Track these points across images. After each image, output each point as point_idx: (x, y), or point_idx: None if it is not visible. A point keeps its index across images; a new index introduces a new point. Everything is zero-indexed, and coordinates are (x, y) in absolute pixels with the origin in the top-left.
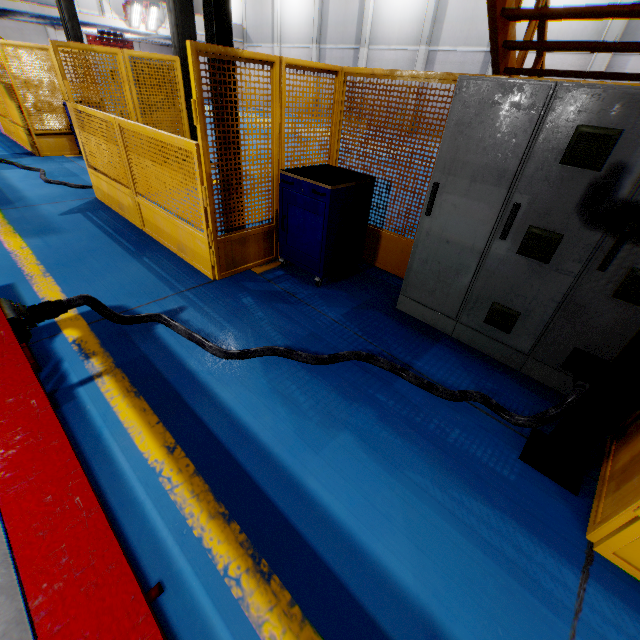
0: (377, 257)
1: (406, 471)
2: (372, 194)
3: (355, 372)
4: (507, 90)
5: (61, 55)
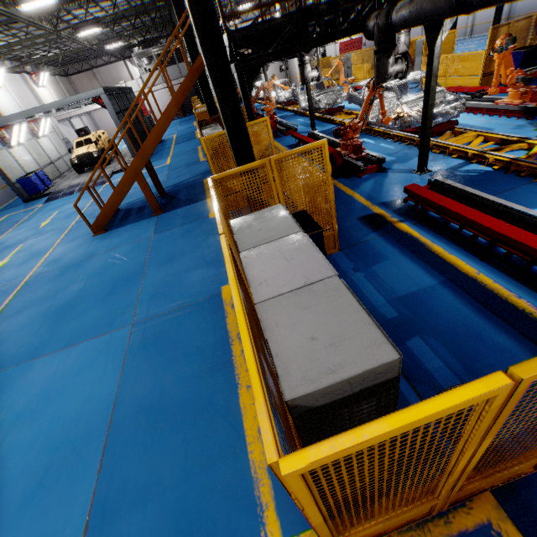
0: None
1: None
2: None
3: None
4: None
5: None
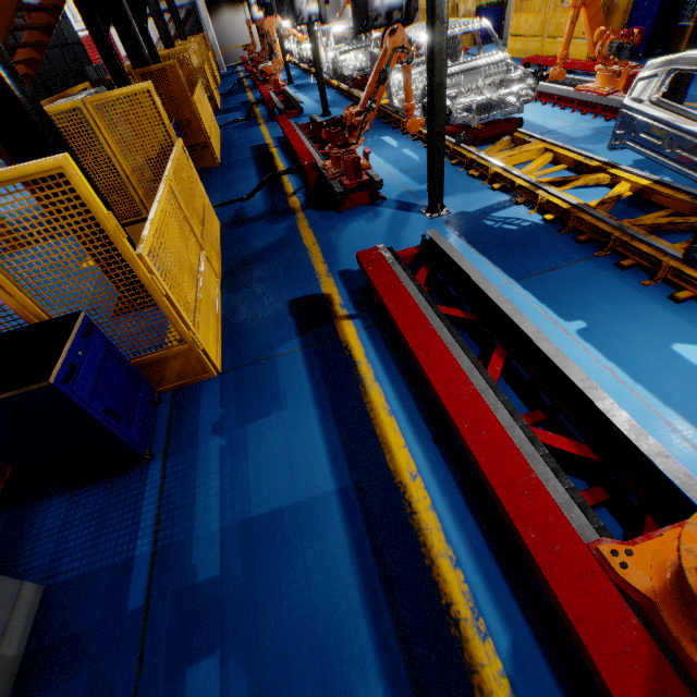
0: (680, 46)
1: None
2: (684, 2)
3: None
4: None
5: None
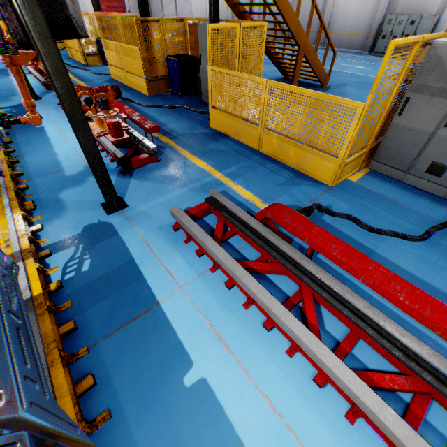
0: None
1: (180, 120)
2: (195, 63)
3: (179, 110)
4: (205, 26)
5: (94, 17)
